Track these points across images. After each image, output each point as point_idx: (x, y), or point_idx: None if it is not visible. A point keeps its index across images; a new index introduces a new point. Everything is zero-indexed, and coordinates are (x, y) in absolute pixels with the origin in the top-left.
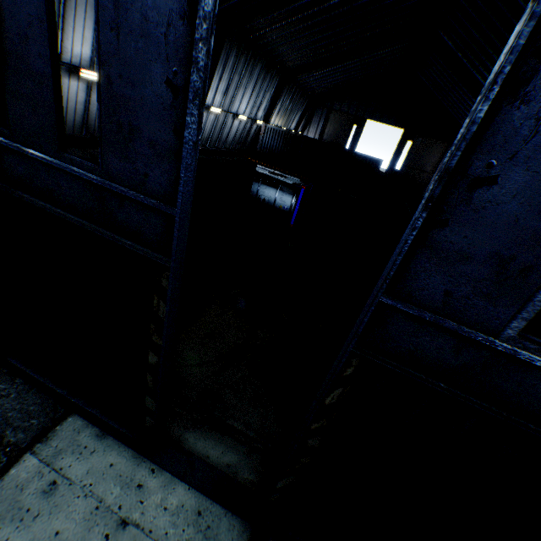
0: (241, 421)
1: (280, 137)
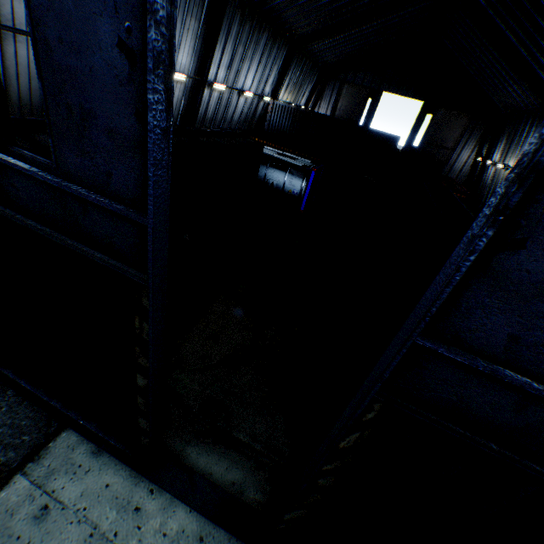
0: (247, 432)
1: (289, 114)
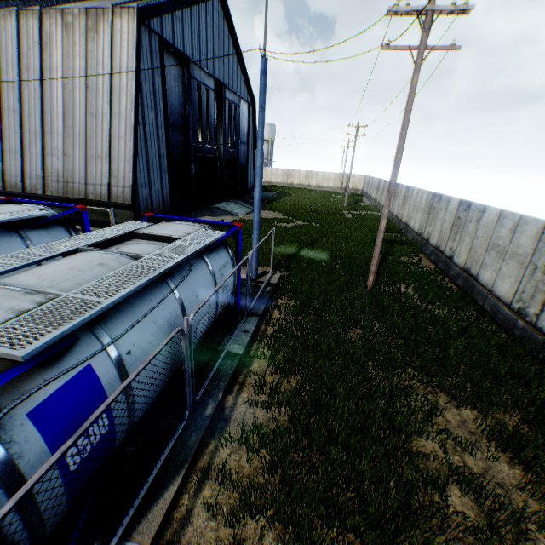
0: None
1: None
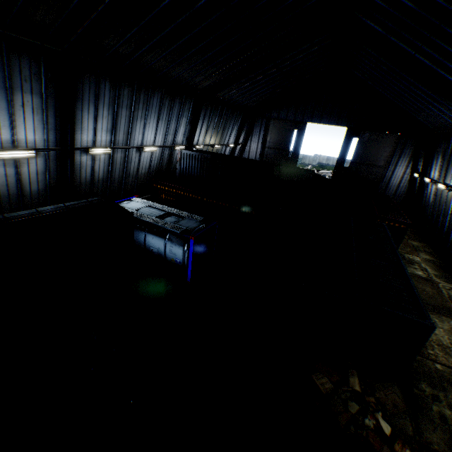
0: None
1: (196, 161)
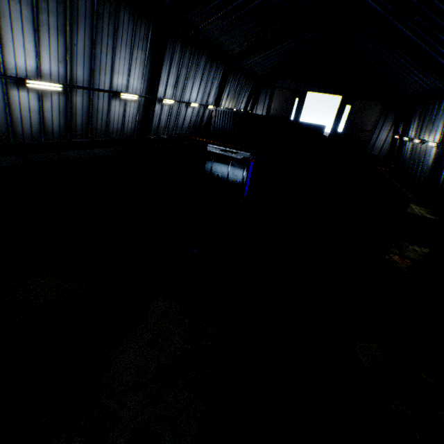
0: None
1: (229, 117)
